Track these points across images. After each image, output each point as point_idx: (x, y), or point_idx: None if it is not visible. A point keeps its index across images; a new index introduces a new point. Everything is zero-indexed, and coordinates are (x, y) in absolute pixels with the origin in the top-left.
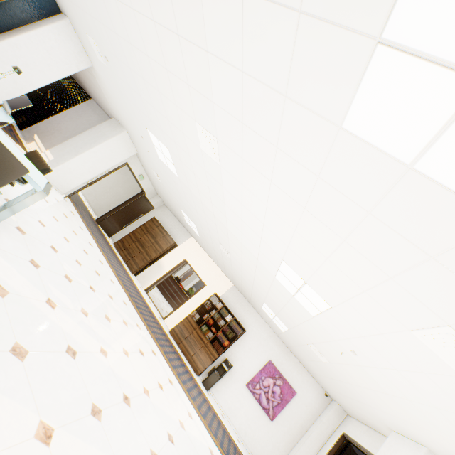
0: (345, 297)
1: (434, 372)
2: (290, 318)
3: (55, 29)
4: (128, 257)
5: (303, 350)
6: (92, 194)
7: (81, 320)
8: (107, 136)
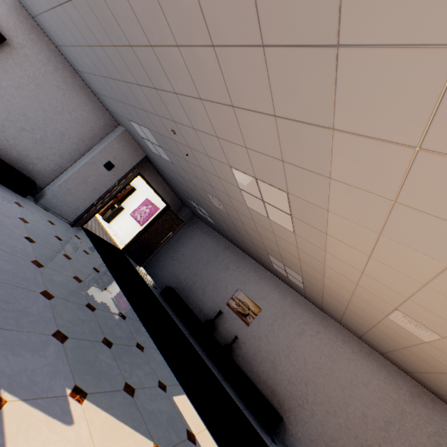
0: None
1: None
2: None
3: None
4: None
5: None
6: None
7: None
8: None
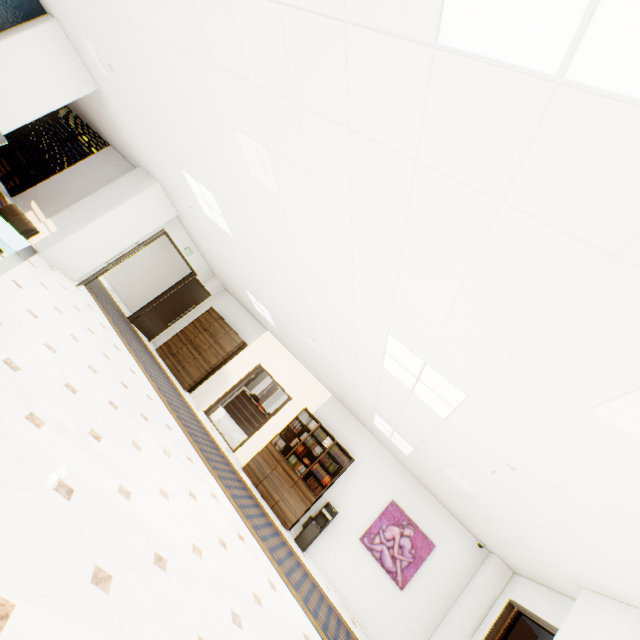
0: (486, 373)
1: (639, 474)
2: (413, 429)
3: (39, 36)
4: (177, 367)
5: (439, 478)
6: (123, 283)
7: (88, 446)
8: (132, 193)
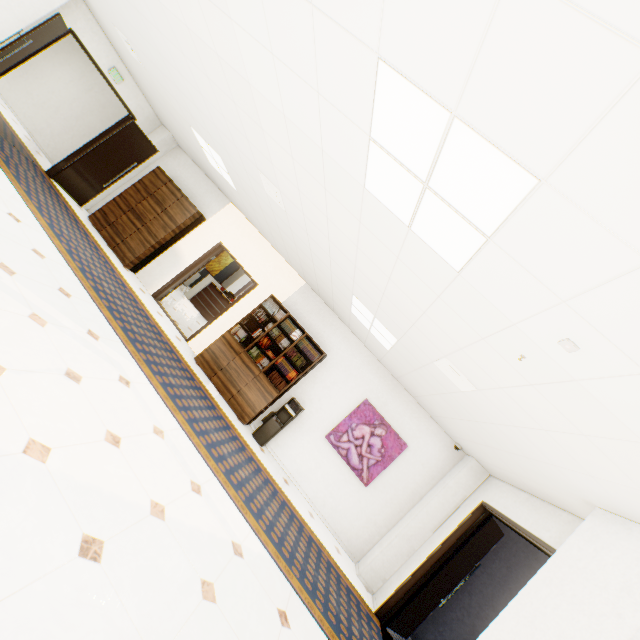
0: None
1: None
2: (401, 309)
3: None
4: (116, 240)
5: (424, 376)
6: (46, 132)
7: None
8: None
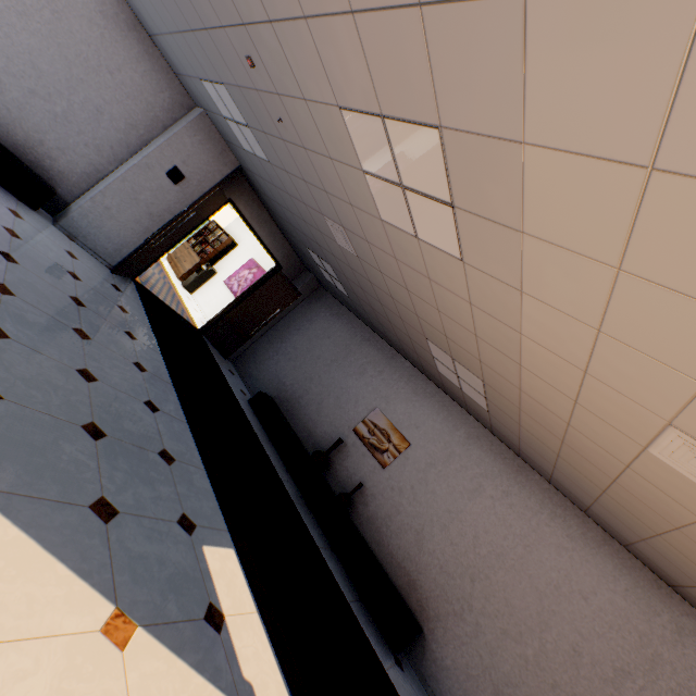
0: None
1: None
2: None
3: None
4: None
5: None
6: None
7: None
8: None
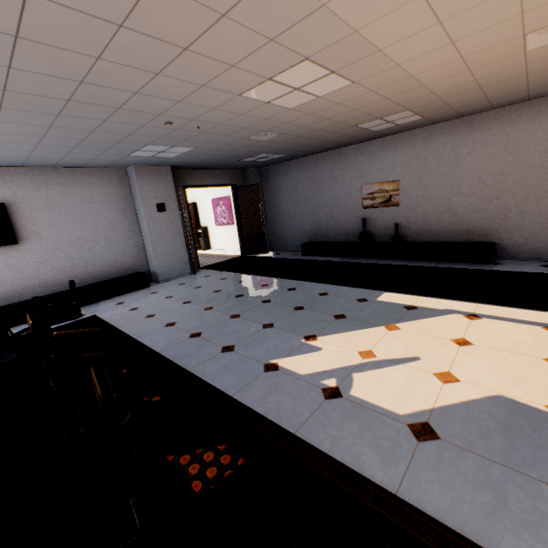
0: None
1: None
2: None
3: None
4: None
5: None
6: None
7: None
8: None
